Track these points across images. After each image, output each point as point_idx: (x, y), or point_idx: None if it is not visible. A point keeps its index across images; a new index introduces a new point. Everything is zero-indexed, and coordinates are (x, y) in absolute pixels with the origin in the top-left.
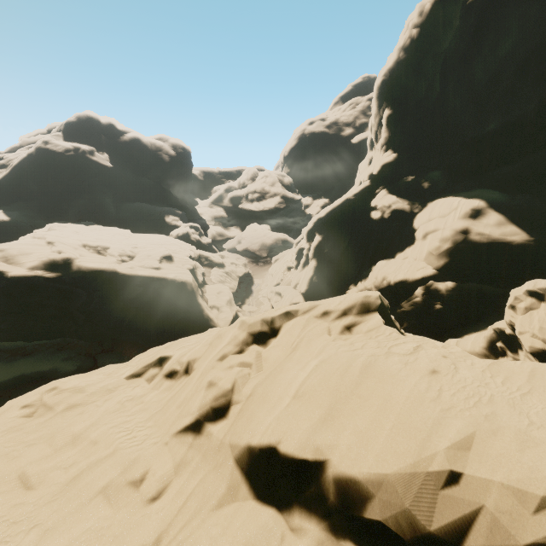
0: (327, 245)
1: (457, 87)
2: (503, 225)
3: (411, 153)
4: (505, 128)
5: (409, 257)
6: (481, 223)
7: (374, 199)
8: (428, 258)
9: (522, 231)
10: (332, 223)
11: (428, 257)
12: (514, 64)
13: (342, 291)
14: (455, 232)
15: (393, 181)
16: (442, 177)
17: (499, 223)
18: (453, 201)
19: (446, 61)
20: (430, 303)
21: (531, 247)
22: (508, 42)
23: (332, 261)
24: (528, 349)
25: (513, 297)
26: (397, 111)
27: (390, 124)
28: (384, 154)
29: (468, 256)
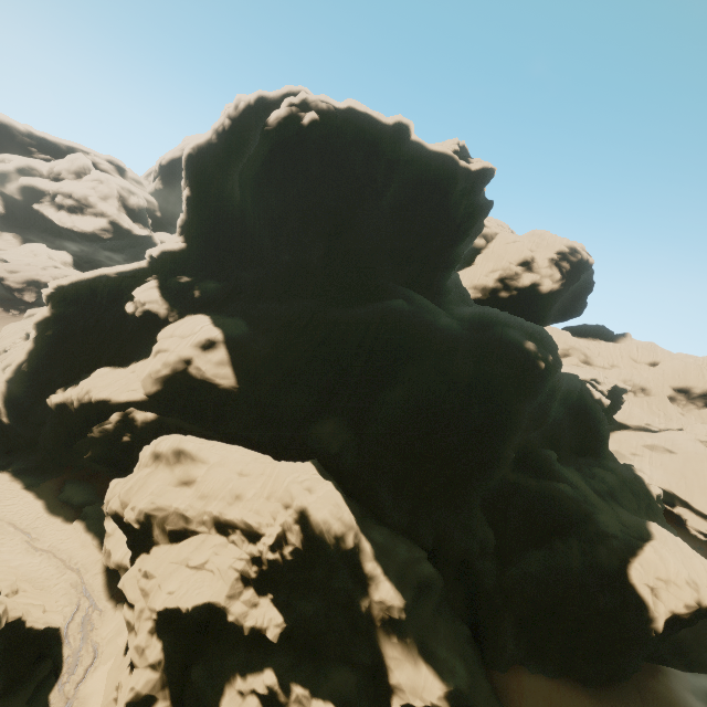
0: (55, 325)
1: (255, 205)
2: (223, 366)
3: (202, 250)
4: (292, 265)
5: (136, 371)
6: (206, 357)
7: (138, 288)
8: (146, 380)
9: (234, 376)
10: (77, 299)
11: (147, 378)
12: (301, 210)
13: (53, 392)
14: (180, 359)
15: (172, 274)
16: (220, 290)
17: (221, 362)
18: (199, 324)
19: (244, 173)
20: (122, 433)
21: (235, 394)
22: (296, 188)
23: (55, 349)
24: (108, 509)
25: (144, 449)
26: (196, 197)
27: (189, 207)
28: (175, 238)
29: (184, 388)
